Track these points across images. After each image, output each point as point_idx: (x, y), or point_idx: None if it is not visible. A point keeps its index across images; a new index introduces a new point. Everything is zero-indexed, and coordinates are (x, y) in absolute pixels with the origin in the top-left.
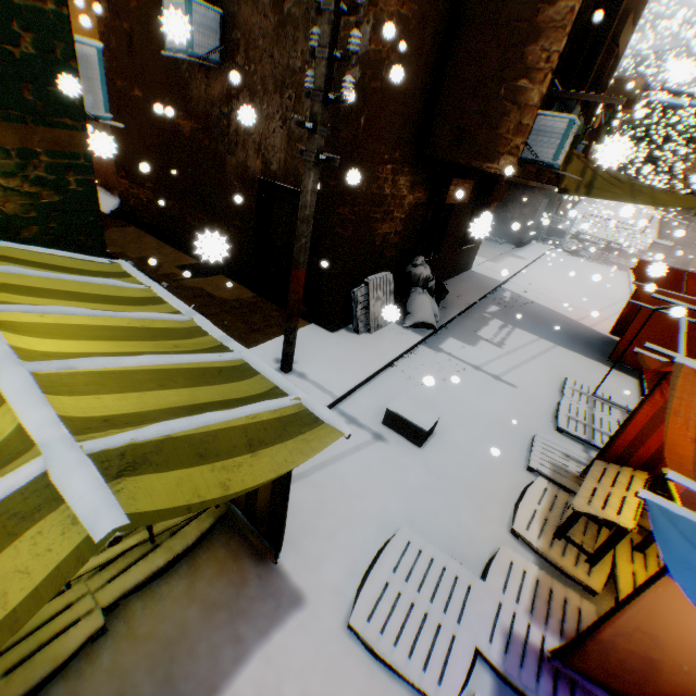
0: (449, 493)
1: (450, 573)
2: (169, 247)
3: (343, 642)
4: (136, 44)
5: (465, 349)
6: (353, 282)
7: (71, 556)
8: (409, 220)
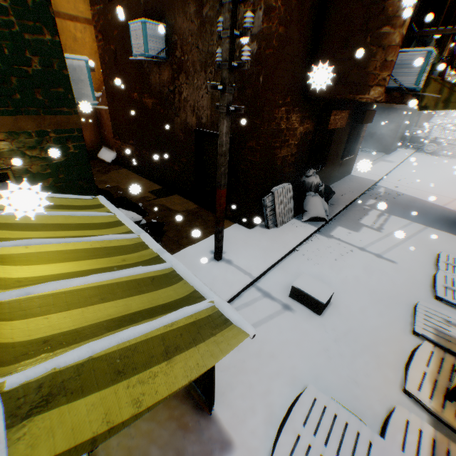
0: (346, 354)
1: (352, 429)
2: (144, 179)
3: None
4: (118, 56)
5: (351, 235)
6: (263, 192)
7: None
8: (301, 144)
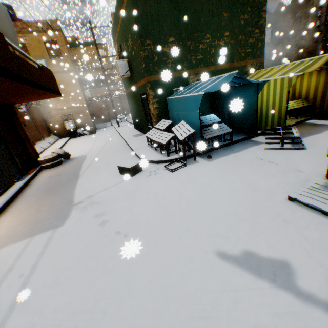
0: None
1: None
2: None
3: None
4: None
5: None
6: None
7: None
8: None
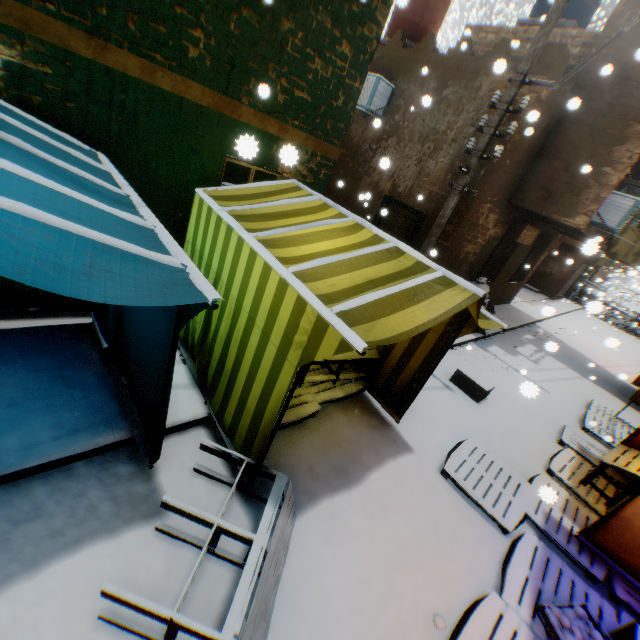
0: (500, 434)
1: (506, 471)
2: None
3: (439, 478)
4: None
5: (507, 356)
6: None
7: (468, 298)
8: (485, 247)
